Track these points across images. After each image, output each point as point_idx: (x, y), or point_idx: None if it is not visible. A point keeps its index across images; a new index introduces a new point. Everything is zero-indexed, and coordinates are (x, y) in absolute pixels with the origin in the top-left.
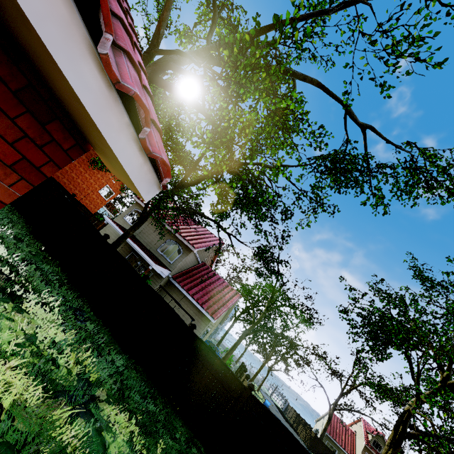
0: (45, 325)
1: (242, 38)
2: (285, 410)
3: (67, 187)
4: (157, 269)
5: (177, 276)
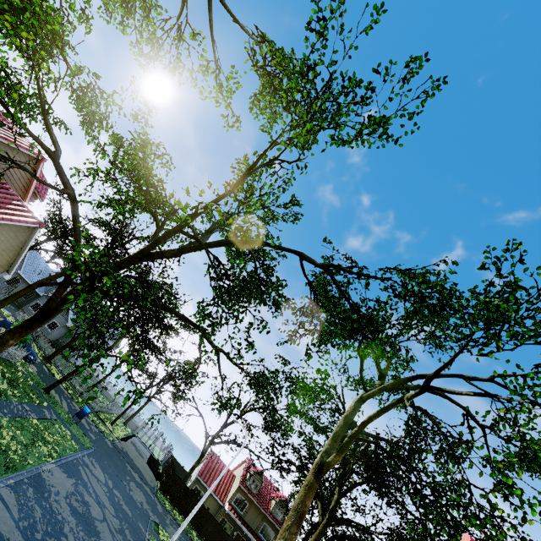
0: None
1: None
2: (165, 462)
3: None
4: None
5: None
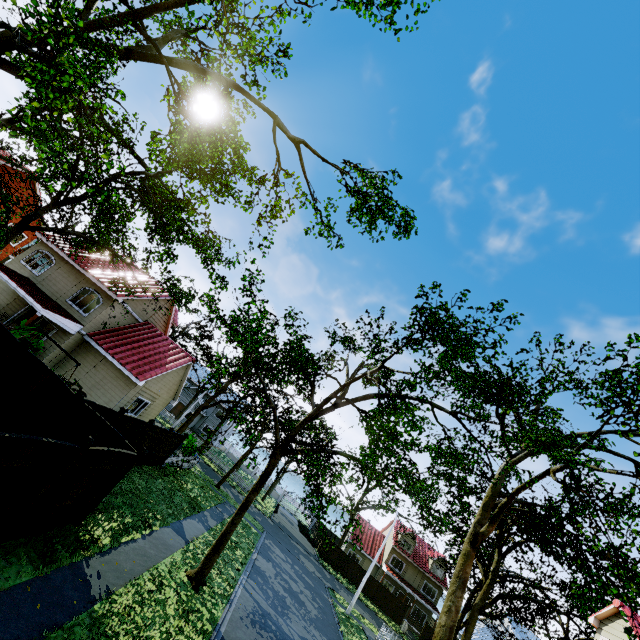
0: None
1: (49, 12)
2: (312, 527)
3: None
4: (53, 318)
5: (96, 333)
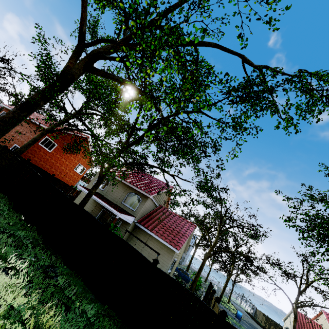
0: (2, 292)
1: (143, 7)
2: (255, 314)
3: (50, 171)
4: (123, 217)
5: (141, 220)
